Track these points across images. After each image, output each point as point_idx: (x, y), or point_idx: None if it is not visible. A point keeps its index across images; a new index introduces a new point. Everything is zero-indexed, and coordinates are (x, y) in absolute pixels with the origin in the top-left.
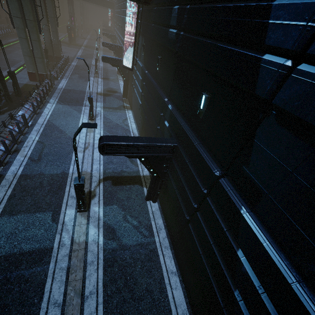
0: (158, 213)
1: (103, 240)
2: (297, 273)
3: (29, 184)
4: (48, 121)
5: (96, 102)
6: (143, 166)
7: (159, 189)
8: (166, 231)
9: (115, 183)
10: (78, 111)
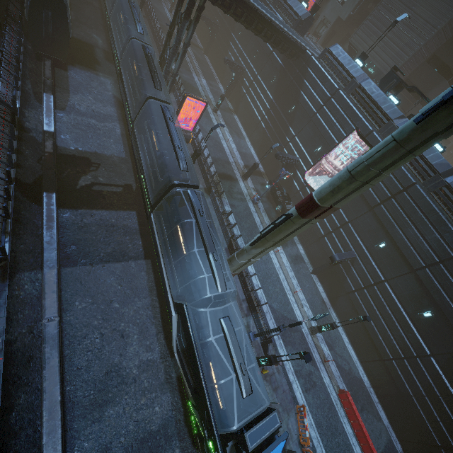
0: (208, 59)
1: (193, 54)
2: (236, 39)
3: (164, 28)
4: (152, 3)
5: (167, 2)
6: (201, 45)
7: (210, 47)
8: (211, 63)
9: (192, 44)
10: (161, 4)
